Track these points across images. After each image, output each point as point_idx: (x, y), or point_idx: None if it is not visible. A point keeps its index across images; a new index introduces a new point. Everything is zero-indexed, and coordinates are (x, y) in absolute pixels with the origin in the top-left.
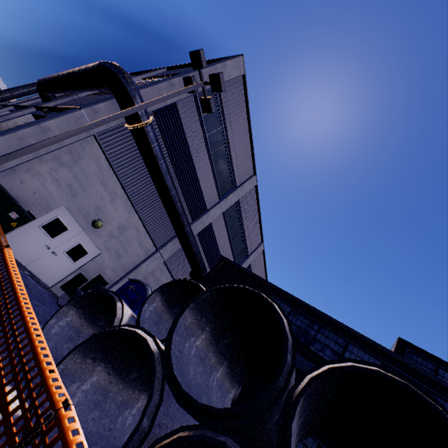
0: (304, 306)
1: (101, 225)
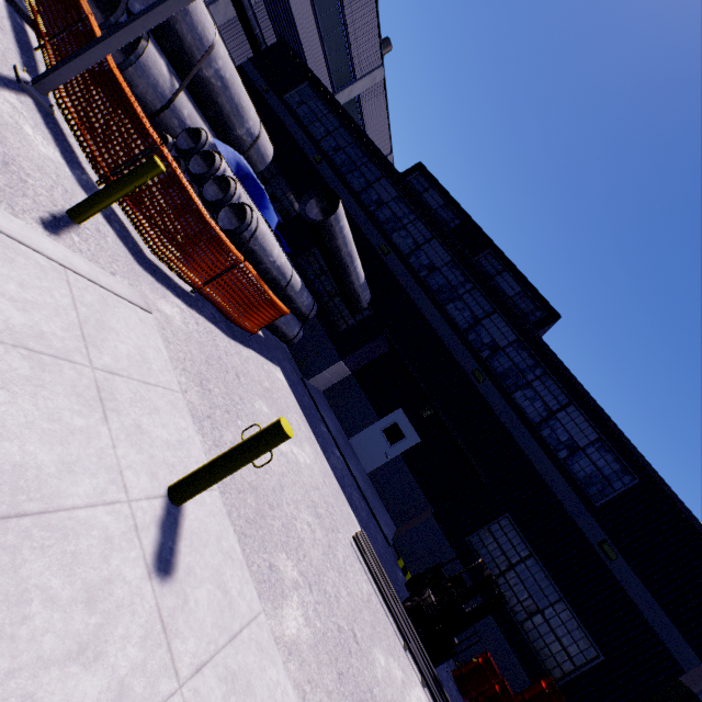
0: (326, 93)
1: None
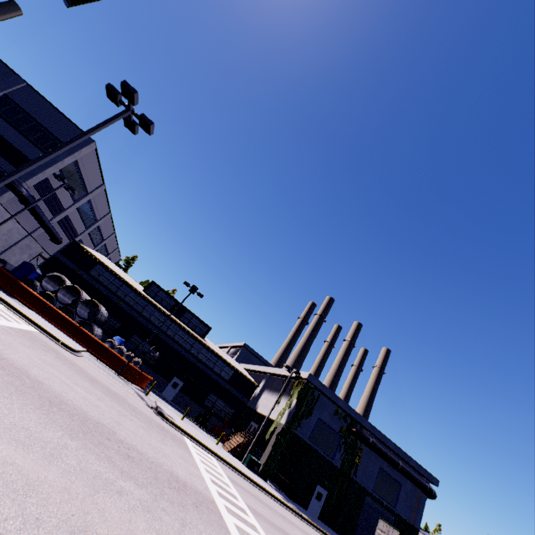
0: (111, 270)
1: None
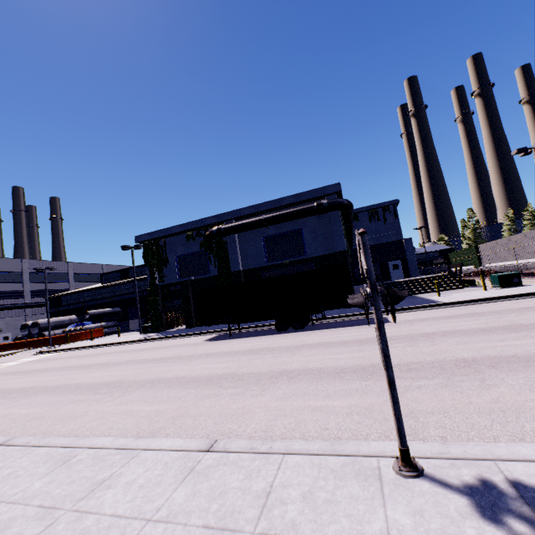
0: (68, 294)
1: (2, 330)
